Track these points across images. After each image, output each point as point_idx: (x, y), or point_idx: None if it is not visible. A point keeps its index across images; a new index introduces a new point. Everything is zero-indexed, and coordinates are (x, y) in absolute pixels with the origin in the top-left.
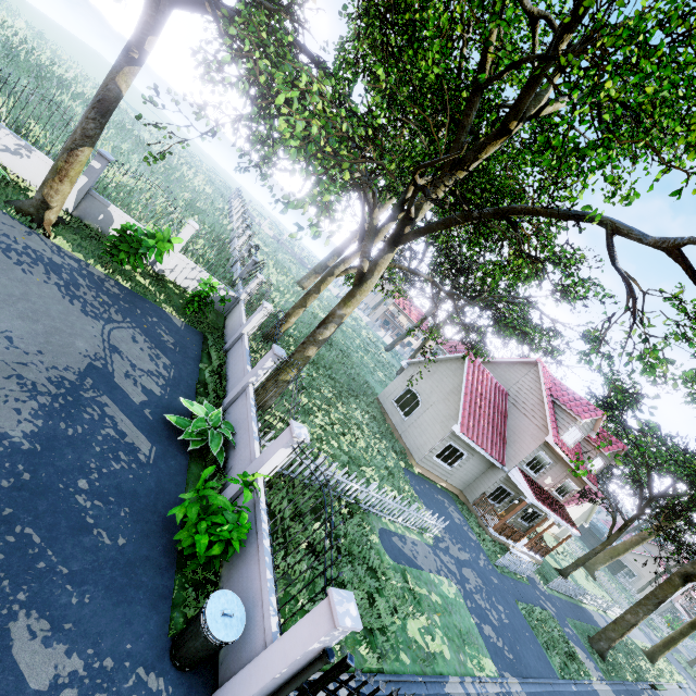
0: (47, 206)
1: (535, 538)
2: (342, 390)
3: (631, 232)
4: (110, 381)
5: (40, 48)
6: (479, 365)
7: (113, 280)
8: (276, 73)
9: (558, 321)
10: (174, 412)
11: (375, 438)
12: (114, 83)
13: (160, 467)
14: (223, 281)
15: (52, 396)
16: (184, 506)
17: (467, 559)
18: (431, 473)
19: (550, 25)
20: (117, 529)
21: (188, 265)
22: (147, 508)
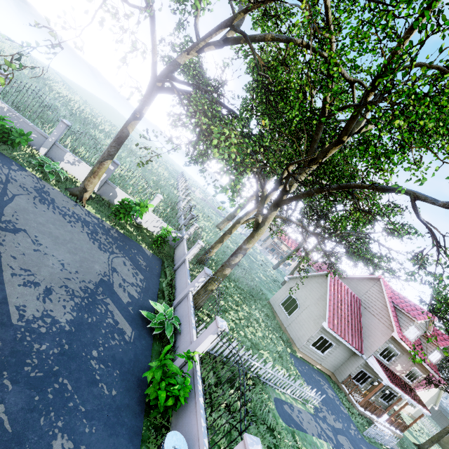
0: (85, 190)
1: (394, 415)
2: (245, 296)
3: (426, 198)
4: (111, 289)
5: (86, 108)
6: (337, 280)
7: (115, 229)
8: (213, 129)
9: (392, 249)
10: (145, 309)
11: (269, 330)
12: (126, 129)
13: (136, 344)
14: (174, 227)
15: (82, 298)
16: (152, 370)
17: (340, 428)
18: (309, 357)
19: (361, 85)
20: (112, 384)
21: (155, 219)
22: (128, 371)
